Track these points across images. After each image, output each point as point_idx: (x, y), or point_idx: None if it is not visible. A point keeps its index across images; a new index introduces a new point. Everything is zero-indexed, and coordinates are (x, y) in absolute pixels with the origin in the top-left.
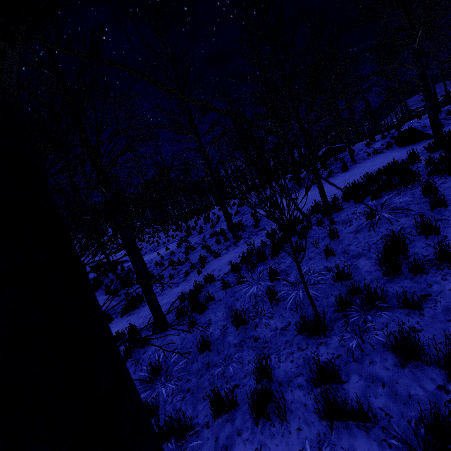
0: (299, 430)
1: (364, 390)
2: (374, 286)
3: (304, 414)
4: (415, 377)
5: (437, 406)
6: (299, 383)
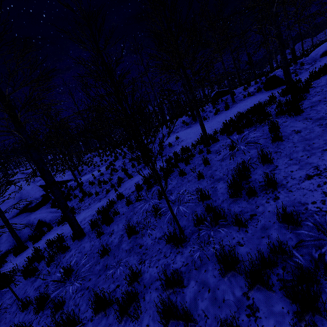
0: (147, 326)
1: (196, 294)
2: (223, 205)
3: (153, 312)
4: (231, 284)
5: (239, 310)
6: (157, 286)
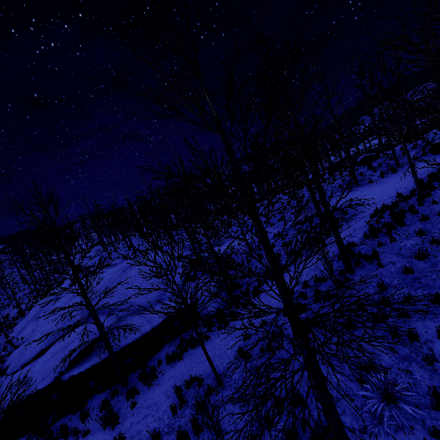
0: None
1: None
2: None
3: None
4: None
5: None
6: None
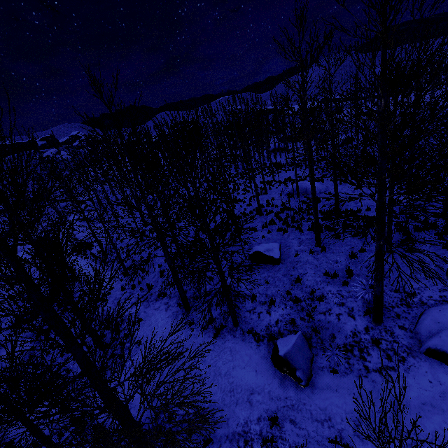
0: None
1: None
2: None
3: None
4: None
5: None
6: None
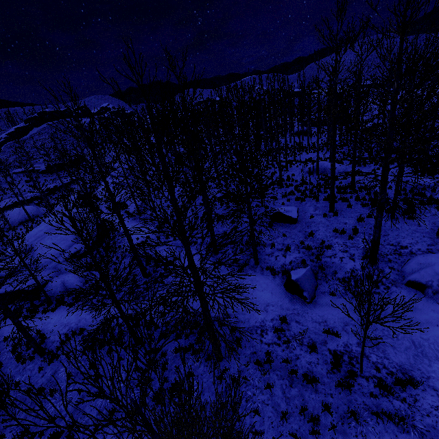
0: None
1: None
2: None
3: None
4: None
5: None
6: None
